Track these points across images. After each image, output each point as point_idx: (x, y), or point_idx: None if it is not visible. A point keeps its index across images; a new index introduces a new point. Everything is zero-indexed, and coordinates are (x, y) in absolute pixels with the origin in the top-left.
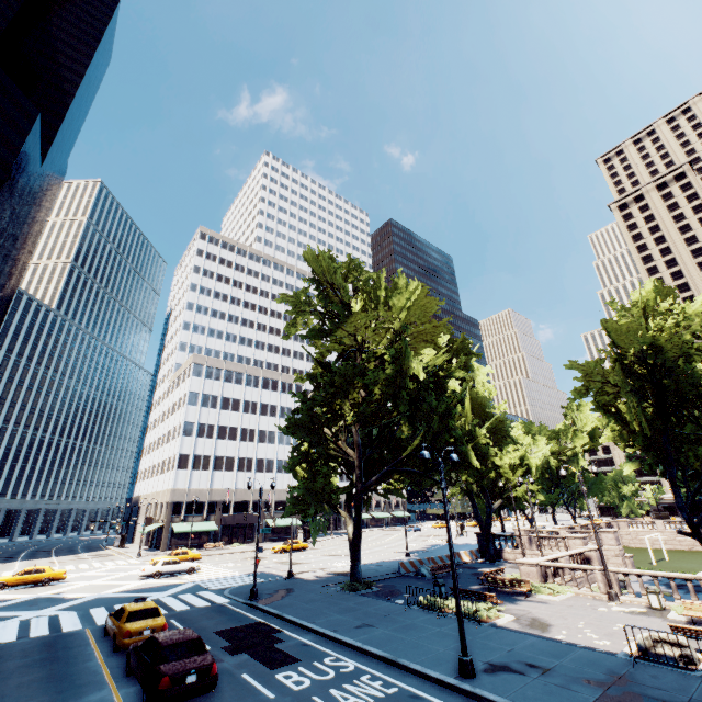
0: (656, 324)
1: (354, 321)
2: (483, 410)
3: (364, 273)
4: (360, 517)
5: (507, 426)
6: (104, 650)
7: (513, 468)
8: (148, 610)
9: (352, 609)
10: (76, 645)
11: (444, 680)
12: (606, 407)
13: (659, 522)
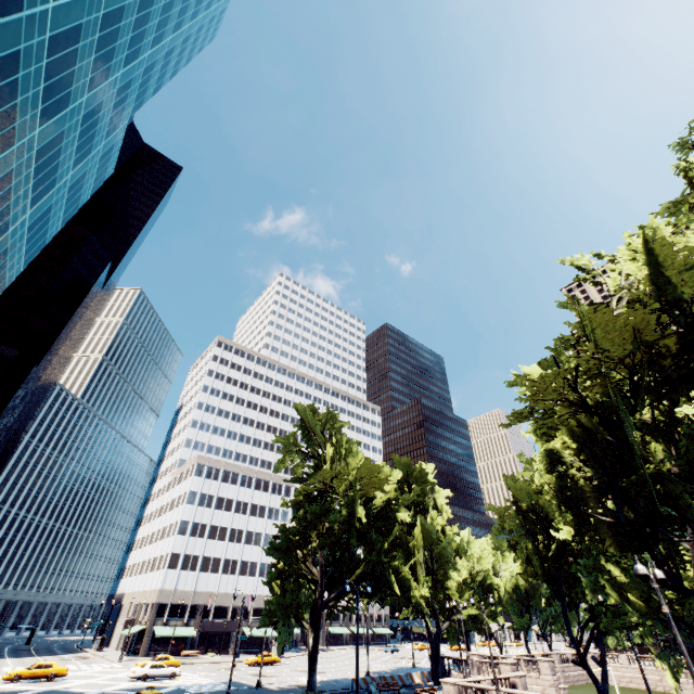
0: (541, 482)
1: (322, 474)
2: (430, 536)
3: (338, 422)
4: (318, 630)
5: (448, 552)
6: None
7: (462, 590)
8: None
9: None
10: None
11: None
12: (517, 543)
13: (623, 656)
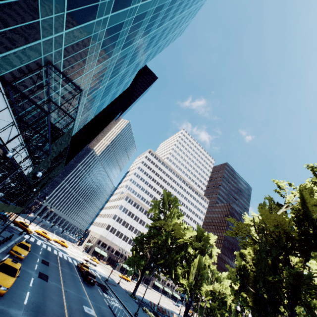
0: None
1: (161, 221)
2: (200, 265)
3: (177, 203)
4: (142, 276)
5: (205, 275)
6: (77, 269)
7: (207, 294)
8: (87, 266)
9: (126, 298)
10: (72, 265)
11: (130, 313)
12: None
13: None
